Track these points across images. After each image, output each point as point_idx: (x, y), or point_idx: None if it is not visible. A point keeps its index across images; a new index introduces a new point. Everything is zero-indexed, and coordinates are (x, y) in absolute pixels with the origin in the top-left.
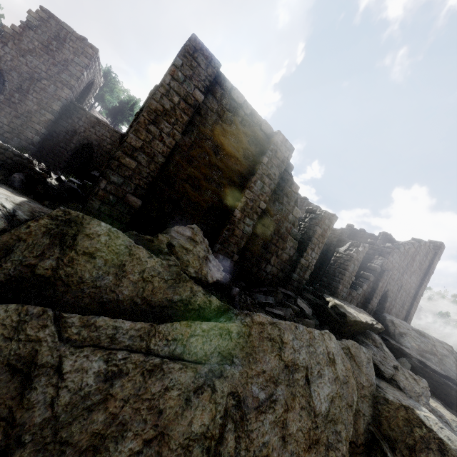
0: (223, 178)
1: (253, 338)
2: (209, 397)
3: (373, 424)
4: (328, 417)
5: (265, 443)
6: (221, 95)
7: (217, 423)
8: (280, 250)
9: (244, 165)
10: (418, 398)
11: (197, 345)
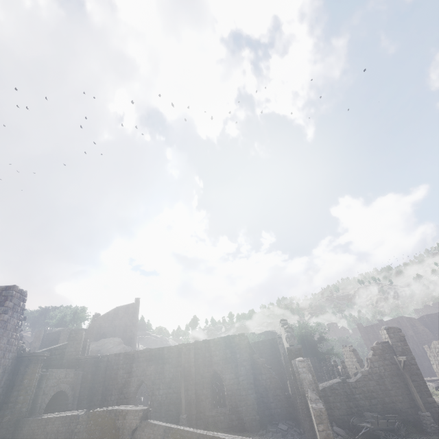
0: None
1: None
2: None
3: None
4: None
5: None
6: None
7: None
8: None
9: None
10: None
11: None
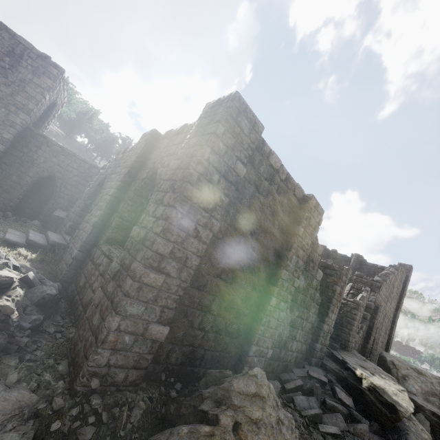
0: (257, 260)
1: None
2: None
3: None
4: None
5: None
6: (258, 162)
7: None
8: (305, 321)
9: (278, 239)
10: None
11: None
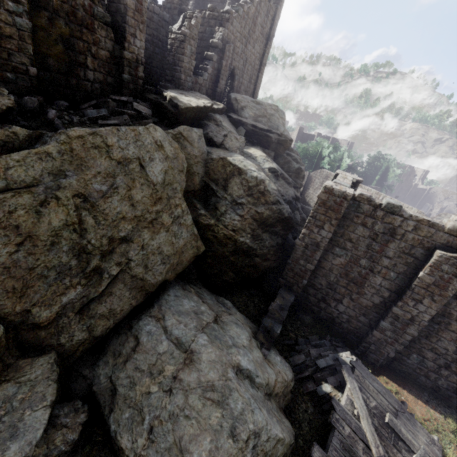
0: None
1: (78, 151)
2: (57, 204)
3: (206, 176)
4: (165, 183)
5: (119, 212)
6: None
7: (73, 216)
8: (93, 46)
9: None
10: (236, 151)
11: (20, 175)
